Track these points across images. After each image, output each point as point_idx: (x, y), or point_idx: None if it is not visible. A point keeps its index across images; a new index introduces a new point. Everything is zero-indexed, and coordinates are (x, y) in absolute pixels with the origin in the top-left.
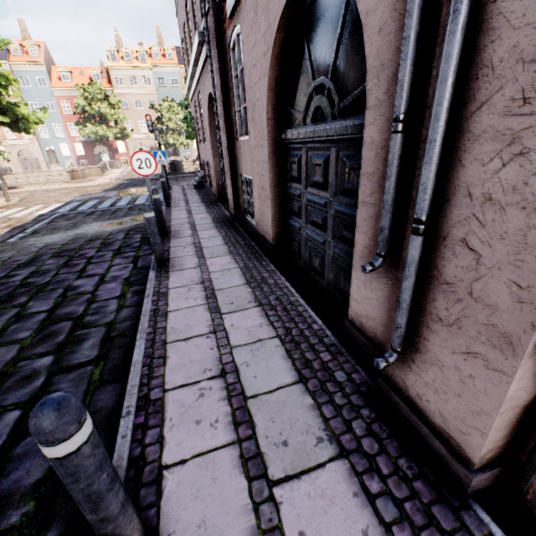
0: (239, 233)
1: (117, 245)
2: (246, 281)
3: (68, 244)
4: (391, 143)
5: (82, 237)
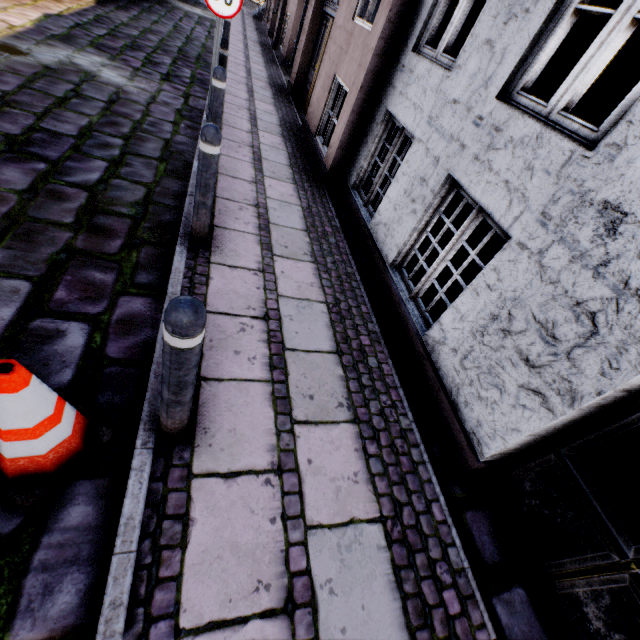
0: (272, 54)
1: (196, 20)
2: (265, 63)
3: (162, 3)
4: (308, 4)
5: (169, 3)
